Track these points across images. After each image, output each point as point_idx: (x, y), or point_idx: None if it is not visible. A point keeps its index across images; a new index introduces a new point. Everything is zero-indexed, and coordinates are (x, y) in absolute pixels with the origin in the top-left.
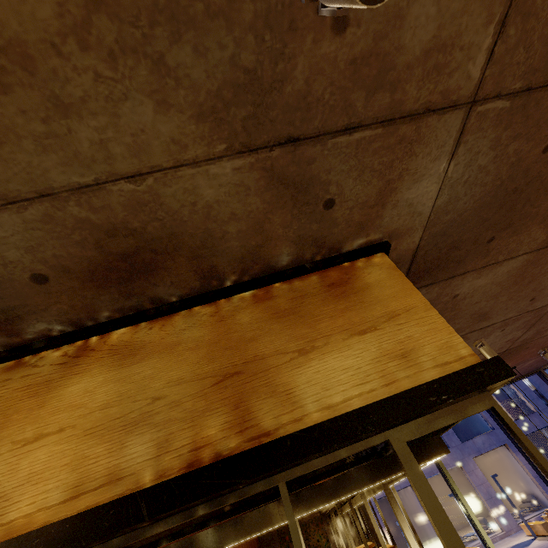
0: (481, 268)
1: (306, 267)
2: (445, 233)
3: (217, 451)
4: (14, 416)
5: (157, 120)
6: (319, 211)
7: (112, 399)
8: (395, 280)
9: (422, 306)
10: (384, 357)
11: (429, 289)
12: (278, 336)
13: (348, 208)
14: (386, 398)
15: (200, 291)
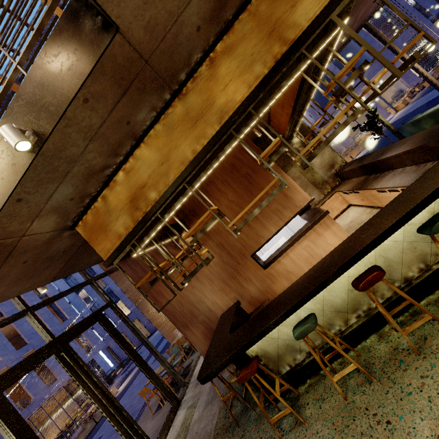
0: None
1: None
2: None
3: (281, 54)
4: (212, 88)
5: None
6: None
7: (238, 64)
8: None
9: None
10: None
11: None
12: (281, 6)
13: None
14: (328, 3)
15: (239, 7)
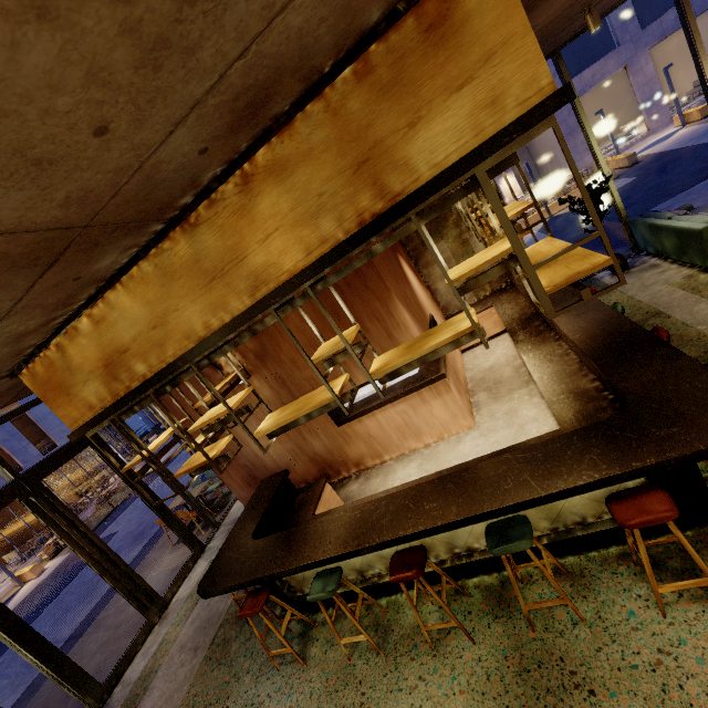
0: None
1: (399, 12)
2: None
3: (372, 213)
4: (243, 231)
5: (249, 5)
6: None
7: (293, 204)
8: None
9: (521, 33)
10: (476, 110)
11: None
12: (389, 116)
13: None
14: (474, 150)
15: (305, 90)
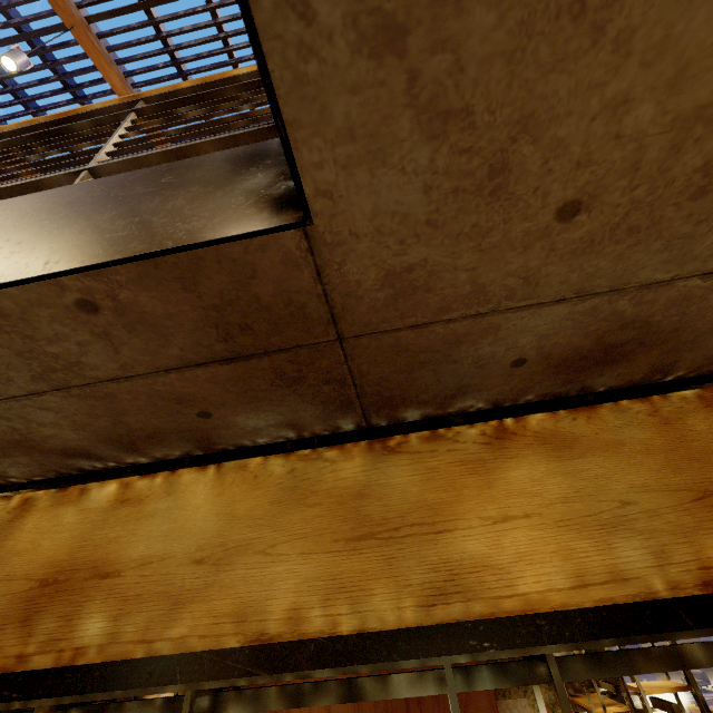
0: None
1: None
2: None
3: None
4: (464, 491)
5: None
6: None
7: (569, 493)
8: None
9: None
10: None
11: None
12: None
13: None
14: None
15: (633, 384)
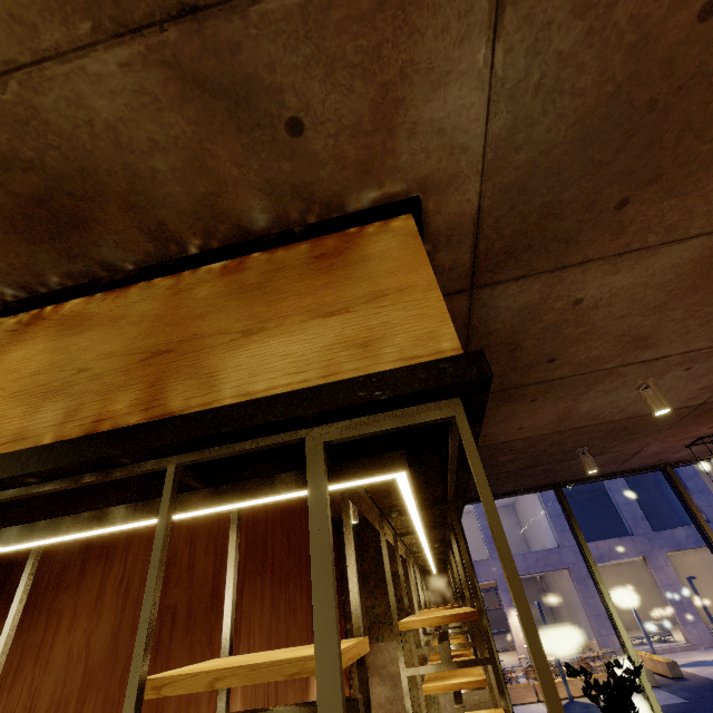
0: (616, 256)
1: (293, 232)
2: (525, 187)
3: (116, 425)
4: None
5: None
6: (284, 139)
7: (44, 367)
8: (406, 251)
9: (424, 286)
10: (339, 345)
11: (524, 286)
12: (229, 314)
13: (329, 135)
14: (307, 388)
15: (160, 258)
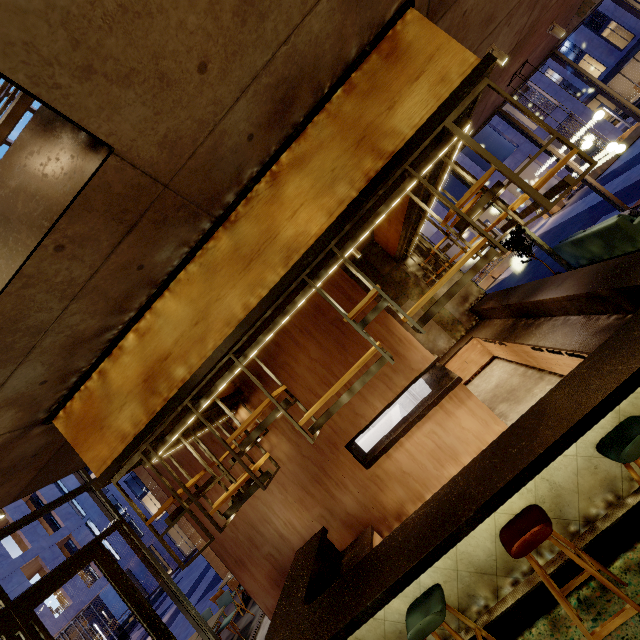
0: None
1: (366, 51)
2: None
3: (375, 171)
4: (274, 214)
5: None
6: None
7: (313, 183)
8: (425, 29)
9: (446, 42)
10: (432, 87)
11: (444, 20)
12: (373, 107)
13: None
14: (440, 106)
15: (313, 106)
